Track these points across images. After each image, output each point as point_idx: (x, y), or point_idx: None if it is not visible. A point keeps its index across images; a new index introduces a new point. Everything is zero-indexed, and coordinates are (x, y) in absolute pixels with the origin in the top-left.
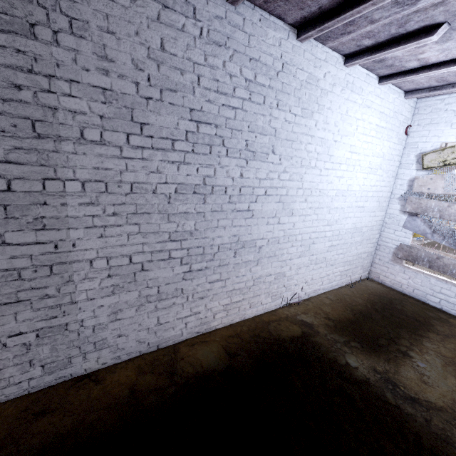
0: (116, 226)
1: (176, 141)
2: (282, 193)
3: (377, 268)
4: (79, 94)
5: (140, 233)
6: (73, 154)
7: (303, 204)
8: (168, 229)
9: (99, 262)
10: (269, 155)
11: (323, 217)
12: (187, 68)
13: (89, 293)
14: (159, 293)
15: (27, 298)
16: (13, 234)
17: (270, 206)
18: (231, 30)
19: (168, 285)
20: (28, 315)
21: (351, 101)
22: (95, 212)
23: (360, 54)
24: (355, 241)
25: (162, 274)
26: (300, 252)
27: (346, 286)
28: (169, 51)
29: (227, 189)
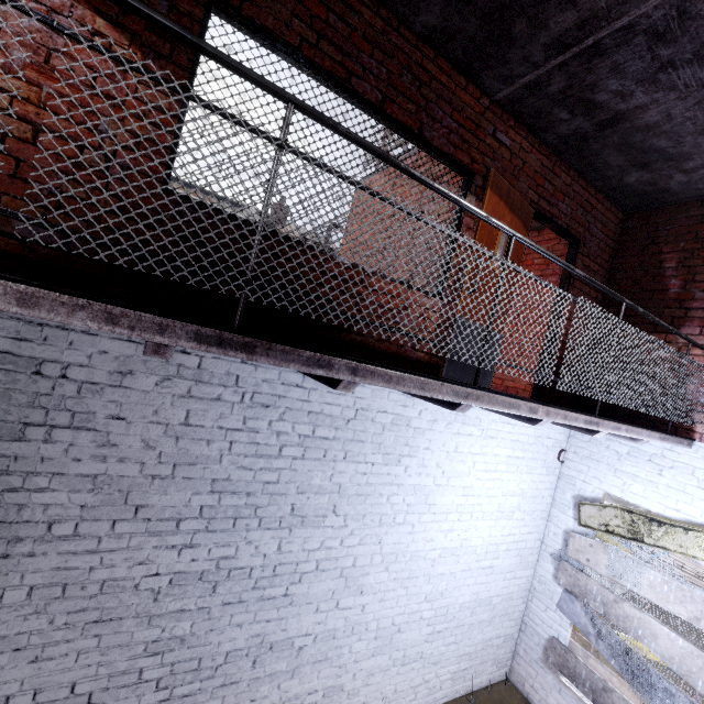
0: (63, 641)
1: (184, 519)
2: (346, 564)
3: (521, 667)
4: (60, 485)
5: (98, 648)
6: (29, 554)
7: (383, 574)
8: (146, 637)
9: (20, 698)
10: (328, 517)
11: (417, 590)
12: (216, 435)
13: None
14: None
15: None
16: None
17: (324, 585)
18: (285, 389)
19: None
20: None
21: (463, 434)
22: (36, 626)
23: None
24: (478, 619)
25: None
26: (374, 648)
27: (463, 697)
28: (195, 423)
29: (254, 569)
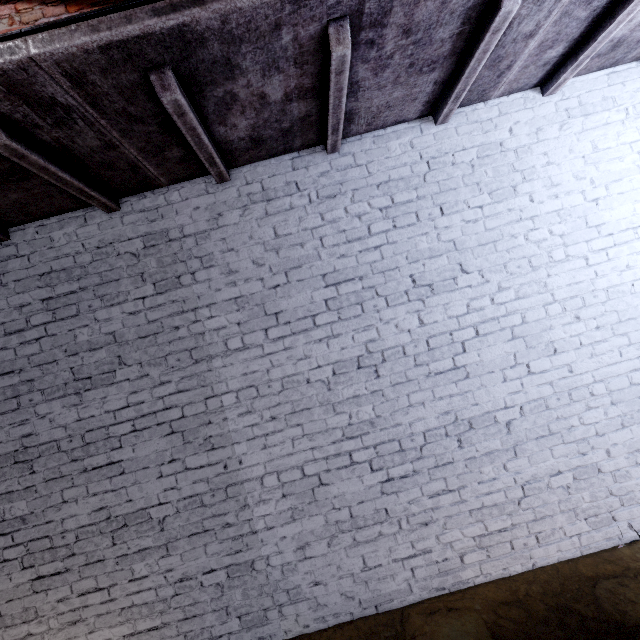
0: (277, 432)
1: (316, 316)
2: (513, 323)
3: None
4: (217, 313)
5: (305, 435)
6: (223, 367)
7: (574, 325)
8: (338, 424)
9: (269, 479)
10: (459, 278)
11: None
12: (305, 238)
13: (267, 519)
14: (353, 517)
15: (211, 527)
16: (191, 458)
17: (497, 351)
18: (342, 175)
19: (362, 504)
20: (215, 548)
21: (595, 128)
22: (253, 421)
23: (559, 68)
24: None
25: (349, 488)
26: (618, 417)
27: None
28: (283, 234)
29: (406, 348)
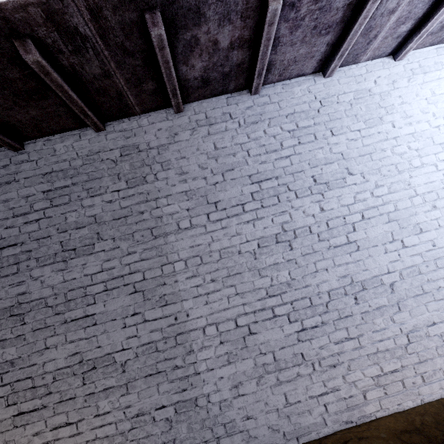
0: (216, 291)
1: (245, 204)
2: (388, 210)
3: None
4: (172, 202)
5: (237, 294)
6: (176, 242)
7: (433, 212)
8: (263, 285)
9: (210, 329)
10: (347, 178)
11: None
12: (236, 150)
13: (208, 362)
14: (276, 360)
15: (163, 369)
16: (149, 312)
17: (378, 230)
18: (261, 109)
19: (283, 349)
20: (166, 387)
21: (431, 81)
22: (197, 283)
23: (407, 41)
24: None
25: (272, 336)
26: None
27: None
28: (220, 147)
29: (311, 228)
